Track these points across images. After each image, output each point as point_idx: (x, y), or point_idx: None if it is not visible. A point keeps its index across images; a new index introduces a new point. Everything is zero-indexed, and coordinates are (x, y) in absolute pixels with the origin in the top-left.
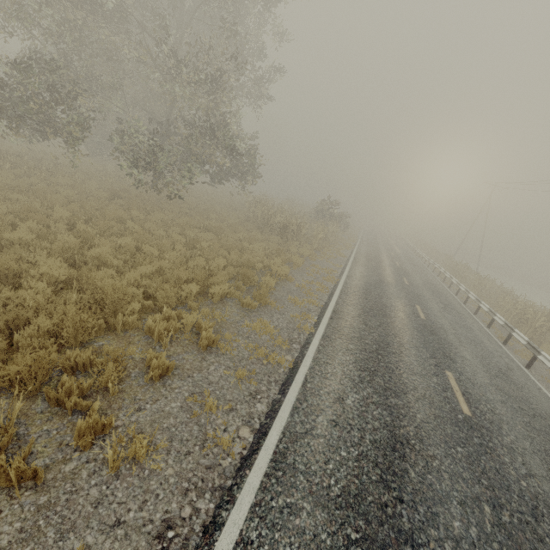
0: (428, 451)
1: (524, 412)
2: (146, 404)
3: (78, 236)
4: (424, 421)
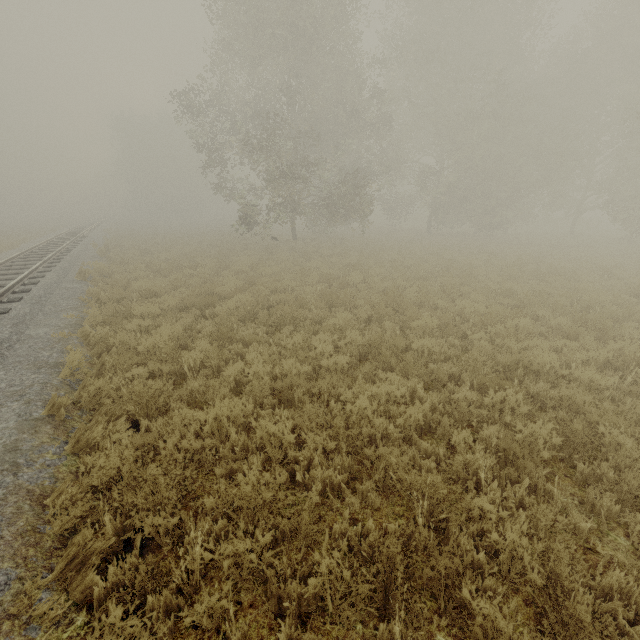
0: None
1: None
2: None
3: None
4: None
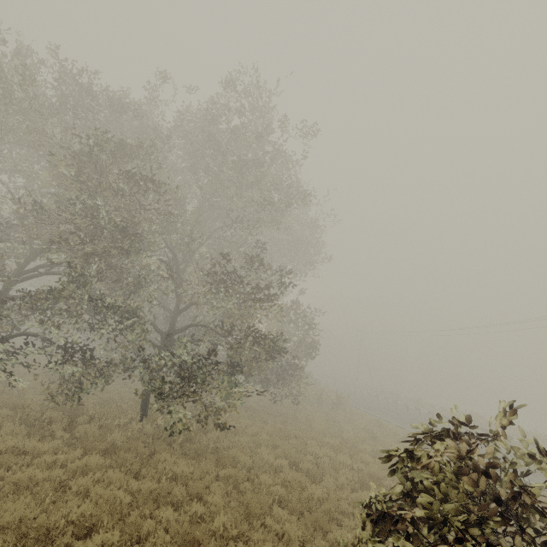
0: None
1: None
2: None
3: None
4: None
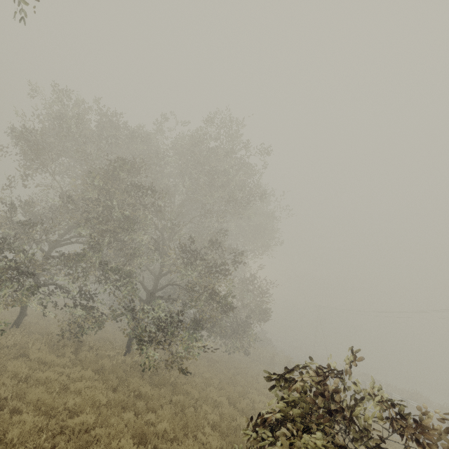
0: None
1: None
2: None
3: None
4: None
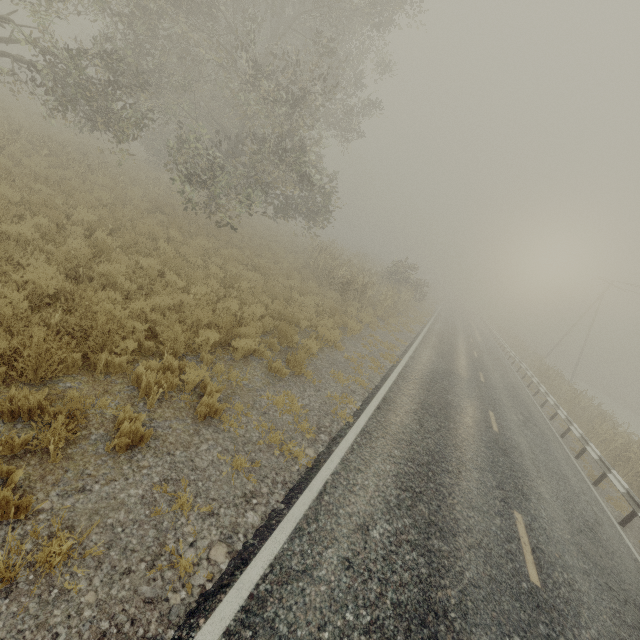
0: (471, 635)
1: (613, 594)
2: (95, 483)
3: (95, 246)
4: (474, 584)
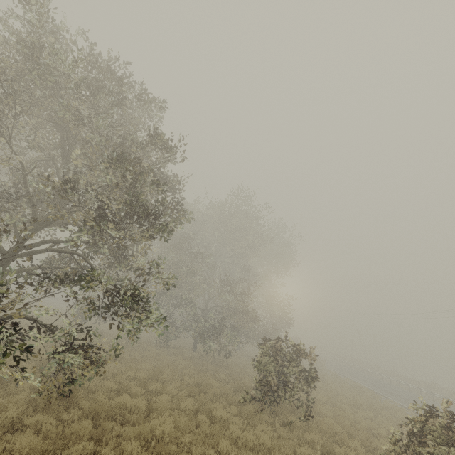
0: None
1: None
2: None
3: None
4: None
